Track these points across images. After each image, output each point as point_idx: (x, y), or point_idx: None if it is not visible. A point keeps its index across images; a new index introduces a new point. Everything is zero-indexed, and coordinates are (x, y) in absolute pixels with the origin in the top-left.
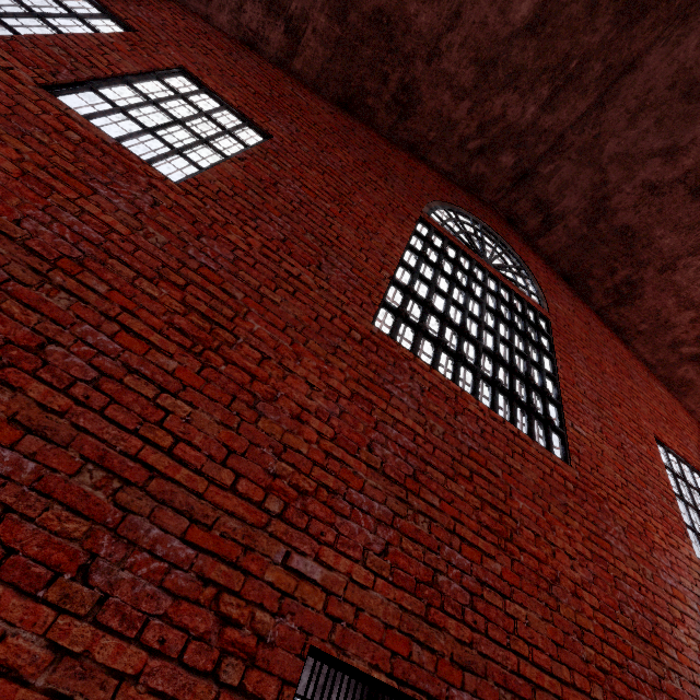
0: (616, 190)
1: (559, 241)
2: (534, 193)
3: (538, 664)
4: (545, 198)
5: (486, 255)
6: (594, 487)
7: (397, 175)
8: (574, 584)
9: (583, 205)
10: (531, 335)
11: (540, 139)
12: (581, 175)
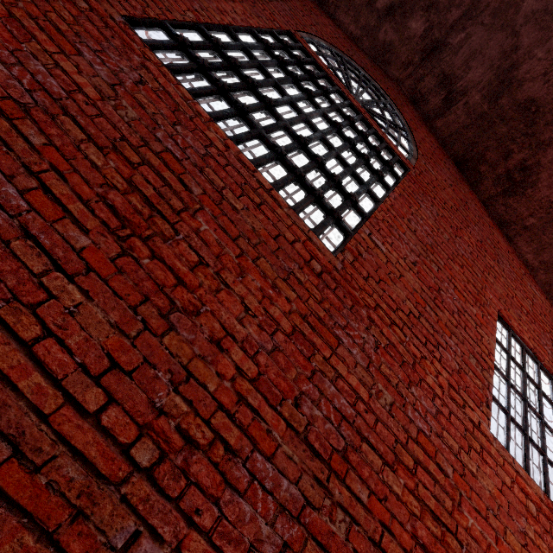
0: (526, 57)
1: (457, 120)
2: (440, 67)
3: (42, 359)
4: (450, 72)
5: (359, 95)
6: (359, 289)
7: (286, 2)
8: (227, 335)
9: (488, 77)
10: (368, 156)
11: (454, 0)
12: (491, 42)
